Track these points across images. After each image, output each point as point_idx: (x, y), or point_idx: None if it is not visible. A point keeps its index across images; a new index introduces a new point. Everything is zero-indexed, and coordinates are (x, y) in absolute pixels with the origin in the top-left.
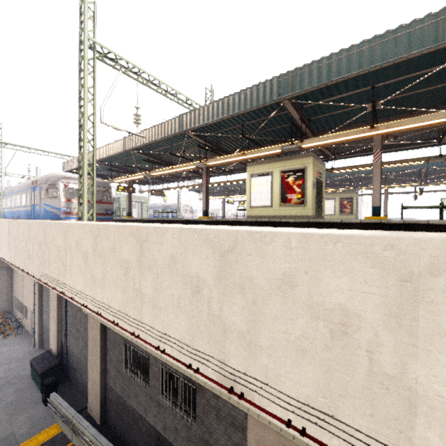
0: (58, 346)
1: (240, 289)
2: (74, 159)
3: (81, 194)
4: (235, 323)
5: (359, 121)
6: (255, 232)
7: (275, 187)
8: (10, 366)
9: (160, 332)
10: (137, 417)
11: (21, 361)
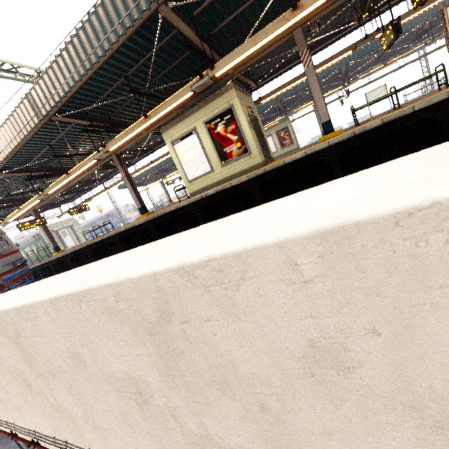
0: None
1: (221, 388)
2: None
3: None
4: (240, 446)
5: (270, 18)
6: (194, 266)
7: (206, 145)
8: None
9: None
10: None
11: None
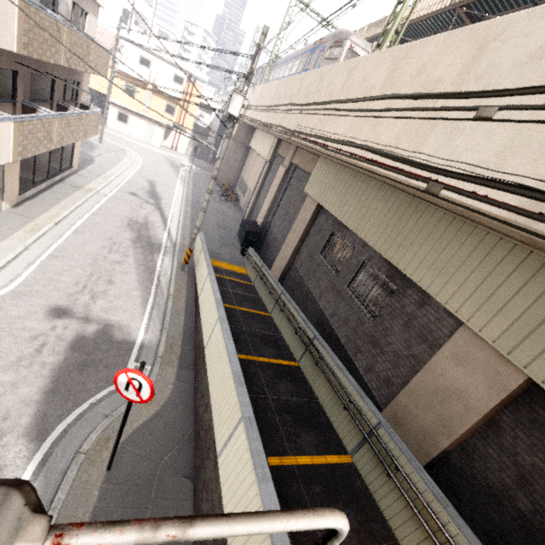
0: (263, 223)
1: None
2: (364, 28)
3: (385, 32)
4: None
5: None
6: None
7: None
8: (226, 219)
9: (445, 159)
10: (309, 298)
11: (233, 221)
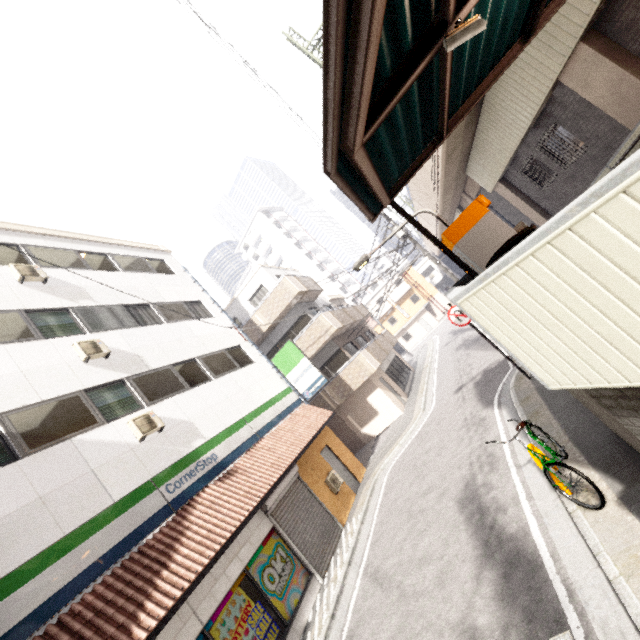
0: None
1: None
2: None
3: None
4: None
5: None
6: None
7: None
8: None
9: None
10: None
11: None
